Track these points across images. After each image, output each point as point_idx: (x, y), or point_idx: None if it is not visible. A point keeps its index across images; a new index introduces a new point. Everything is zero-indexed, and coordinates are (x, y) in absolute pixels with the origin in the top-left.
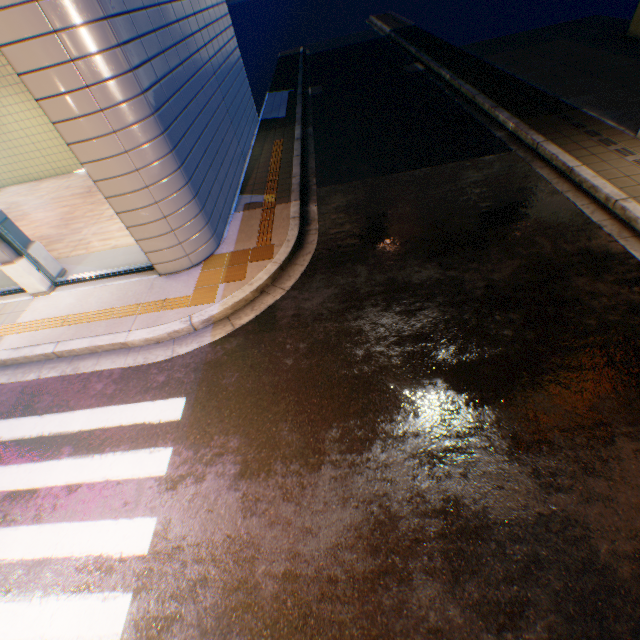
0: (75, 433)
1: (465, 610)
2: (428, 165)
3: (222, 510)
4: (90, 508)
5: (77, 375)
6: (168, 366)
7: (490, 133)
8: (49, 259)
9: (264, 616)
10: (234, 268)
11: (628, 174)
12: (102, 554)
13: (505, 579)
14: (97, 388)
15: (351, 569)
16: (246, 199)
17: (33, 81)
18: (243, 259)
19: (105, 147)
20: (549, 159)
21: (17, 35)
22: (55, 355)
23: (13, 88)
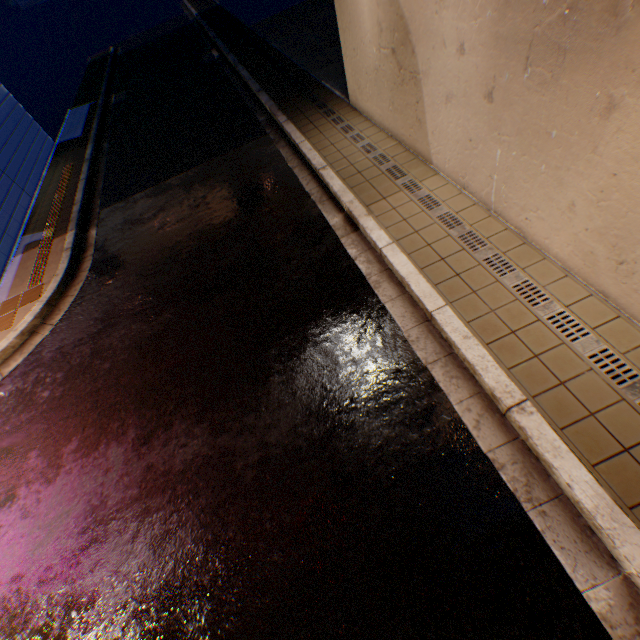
0: None
1: (141, 548)
2: (199, 163)
3: None
4: None
5: None
6: None
7: (256, 119)
8: None
9: None
10: (4, 317)
11: (335, 142)
12: None
13: (173, 514)
14: None
15: (66, 552)
16: (28, 239)
17: None
18: (14, 306)
19: None
20: (289, 138)
21: None
22: None
23: None
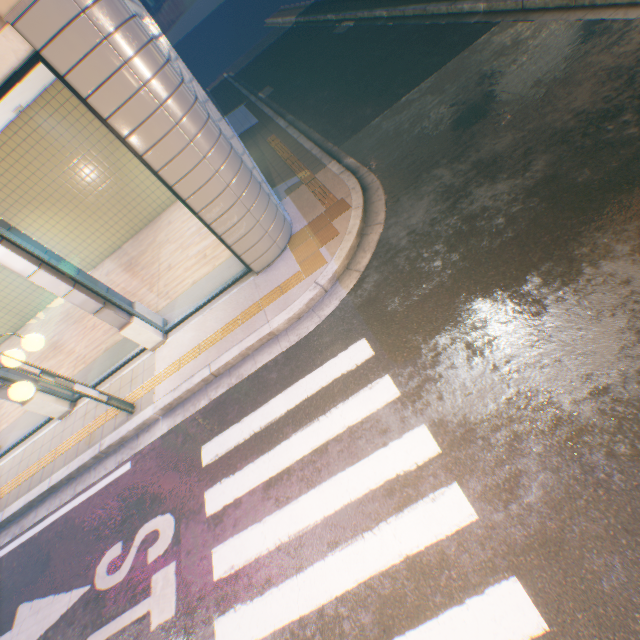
0: (284, 415)
1: None
2: (428, 76)
3: (482, 387)
4: (352, 453)
5: (244, 380)
6: (324, 329)
7: (464, 25)
8: (150, 313)
9: (603, 429)
10: (321, 233)
11: None
12: (397, 474)
13: None
14: (272, 378)
15: None
16: (282, 188)
17: (118, 120)
18: (323, 223)
19: (187, 160)
20: (543, 6)
21: (98, 80)
22: (212, 377)
23: (27, 208)
